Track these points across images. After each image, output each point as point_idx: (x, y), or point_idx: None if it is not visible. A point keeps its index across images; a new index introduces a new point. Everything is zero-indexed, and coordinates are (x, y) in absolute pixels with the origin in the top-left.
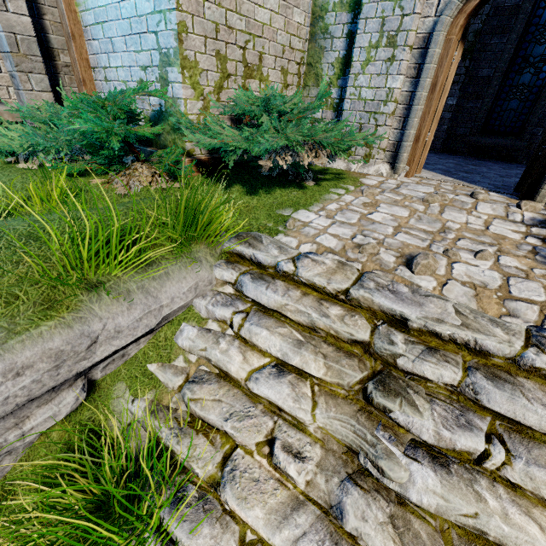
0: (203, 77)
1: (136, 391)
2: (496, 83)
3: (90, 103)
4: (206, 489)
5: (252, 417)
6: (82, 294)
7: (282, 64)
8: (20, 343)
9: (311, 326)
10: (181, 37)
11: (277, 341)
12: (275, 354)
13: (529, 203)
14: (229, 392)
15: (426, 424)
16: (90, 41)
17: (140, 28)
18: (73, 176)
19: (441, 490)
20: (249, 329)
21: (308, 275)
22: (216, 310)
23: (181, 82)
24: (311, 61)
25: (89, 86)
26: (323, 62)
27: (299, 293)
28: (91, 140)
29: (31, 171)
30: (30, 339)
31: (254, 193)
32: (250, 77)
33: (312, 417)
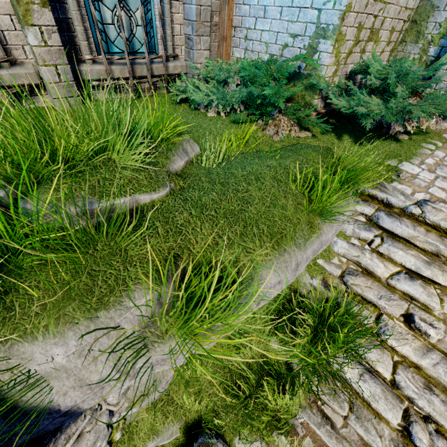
0: (344, 46)
1: (312, 273)
2: None
3: (262, 70)
4: (364, 332)
5: (394, 300)
6: (318, 219)
7: (394, 24)
8: (308, 245)
9: (436, 253)
10: (344, 16)
11: (412, 259)
12: (408, 266)
13: None
14: (374, 283)
15: None
16: (240, 5)
17: (302, 3)
18: (238, 123)
19: None
20: (387, 248)
21: (435, 219)
22: (362, 232)
23: (330, 52)
24: (417, 19)
25: (227, 42)
26: (430, 21)
27: (423, 229)
28: (266, 101)
29: (213, 118)
30: (310, 243)
31: (361, 143)
32: (370, 40)
33: (440, 307)
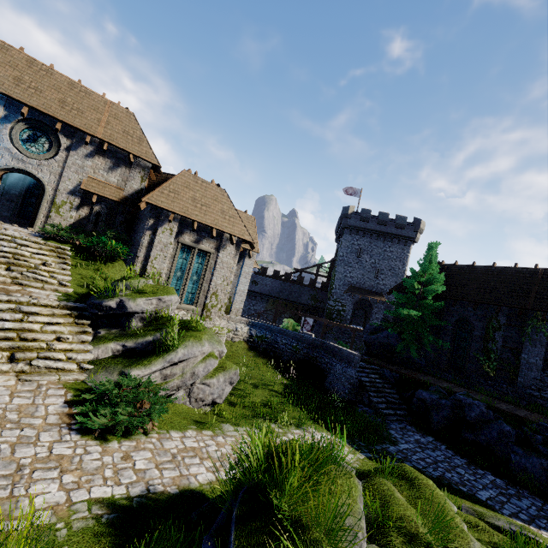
0: None
1: None
2: (21, 198)
3: None
4: None
5: None
6: None
7: None
8: None
9: None
10: None
11: None
12: None
13: (30, 228)
14: None
15: (5, 242)
16: None
17: None
18: None
19: (10, 248)
20: None
21: None
22: None
23: None
24: None
25: None
26: None
27: None
28: None
29: None
30: None
31: None
32: None
33: None
